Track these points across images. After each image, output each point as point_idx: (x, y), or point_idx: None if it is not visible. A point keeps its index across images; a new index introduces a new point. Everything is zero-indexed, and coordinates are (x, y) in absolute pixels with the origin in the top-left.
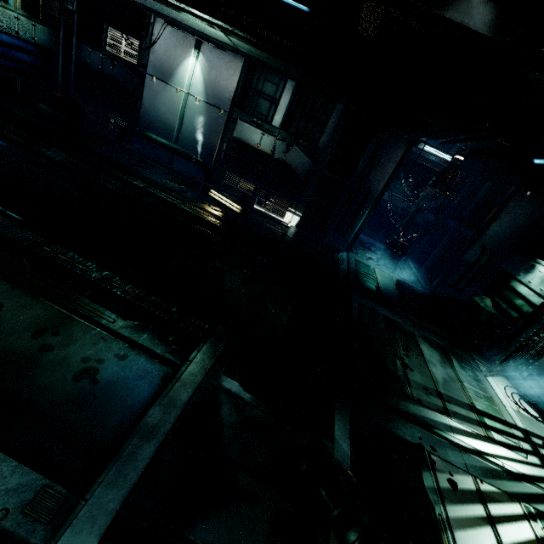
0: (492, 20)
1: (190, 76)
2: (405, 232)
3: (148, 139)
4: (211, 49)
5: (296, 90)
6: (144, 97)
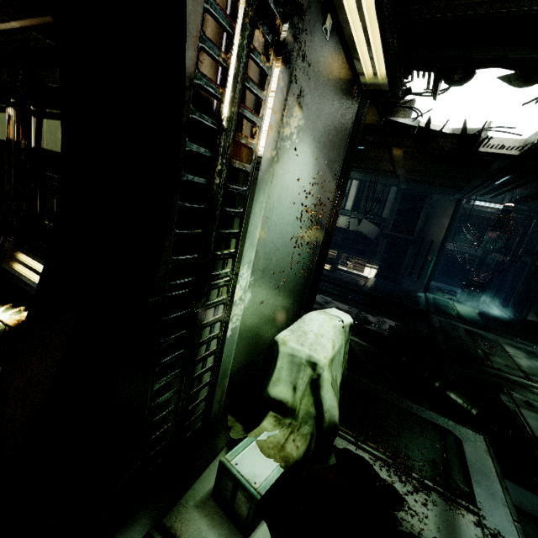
0: (452, 145)
1: None
2: (479, 272)
3: None
4: None
5: (359, 185)
6: None
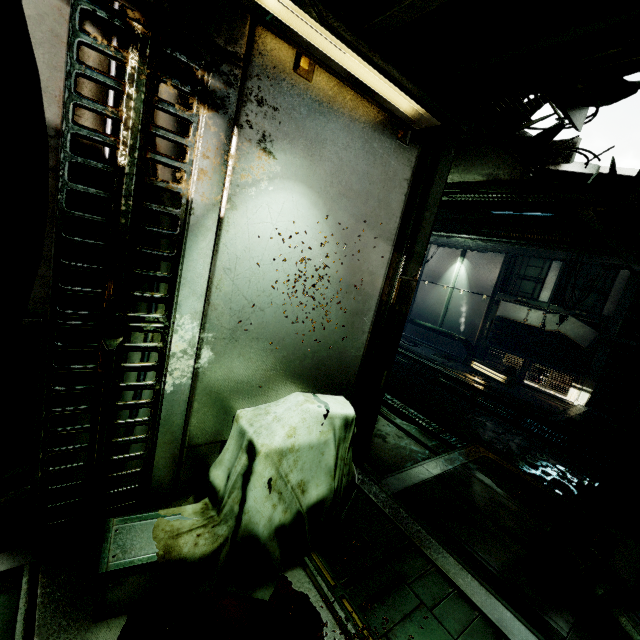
0: None
1: (456, 276)
2: None
3: (417, 325)
4: (474, 254)
5: (563, 268)
6: (417, 296)
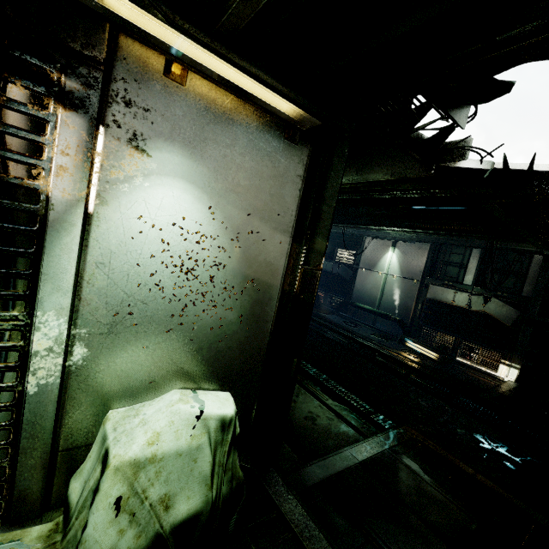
0: None
1: (389, 263)
2: None
3: (357, 307)
4: (403, 244)
5: (482, 254)
6: (356, 281)
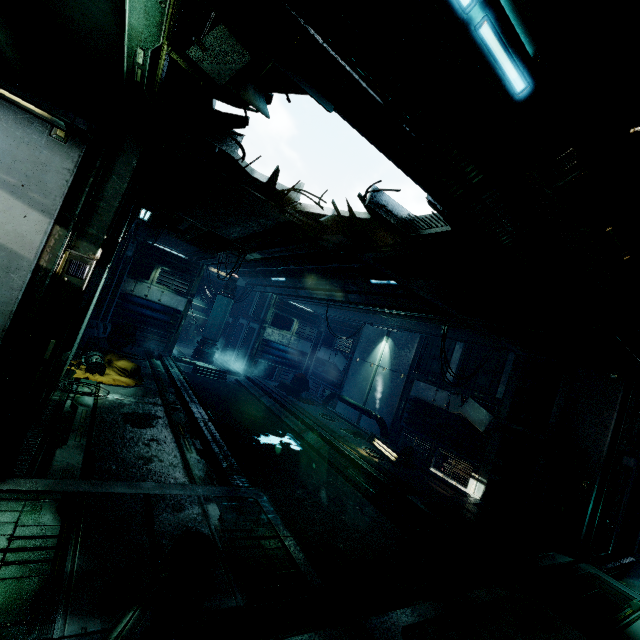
0: (393, 237)
1: (381, 354)
2: None
3: (342, 401)
4: (397, 334)
5: (465, 349)
6: (349, 372)
